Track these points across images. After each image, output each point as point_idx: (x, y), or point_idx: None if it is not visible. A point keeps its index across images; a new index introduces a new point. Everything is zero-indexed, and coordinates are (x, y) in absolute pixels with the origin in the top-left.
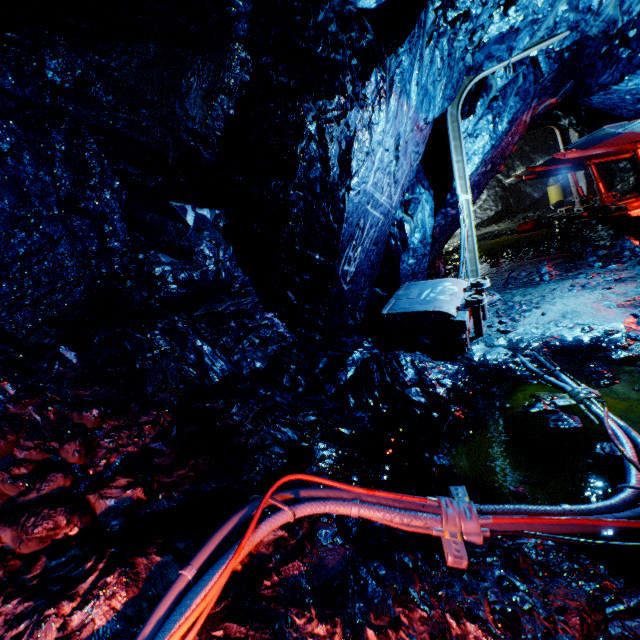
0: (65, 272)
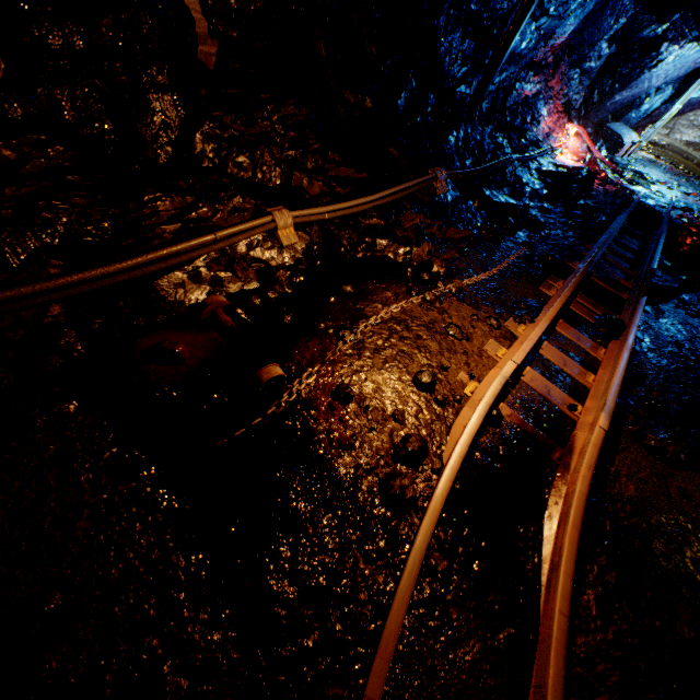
0: (588, 52)
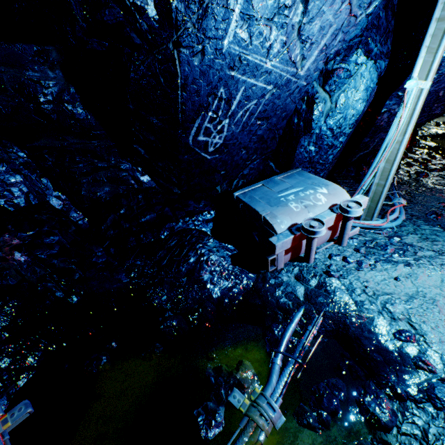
0: None
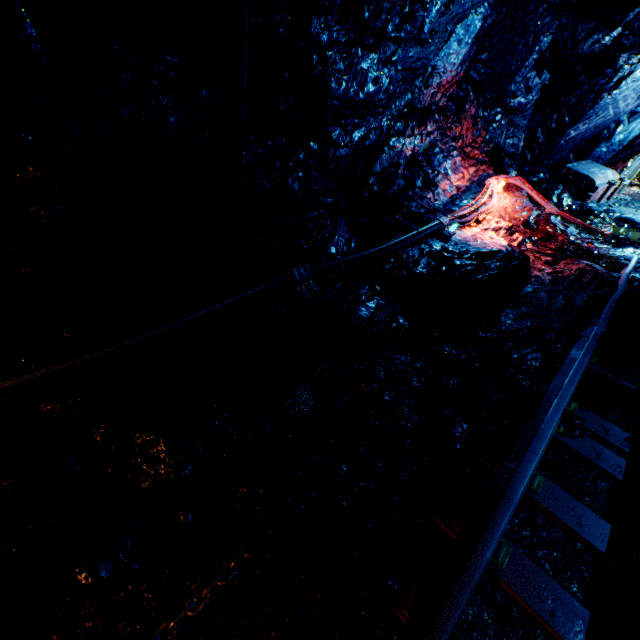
0: (506, 85)
